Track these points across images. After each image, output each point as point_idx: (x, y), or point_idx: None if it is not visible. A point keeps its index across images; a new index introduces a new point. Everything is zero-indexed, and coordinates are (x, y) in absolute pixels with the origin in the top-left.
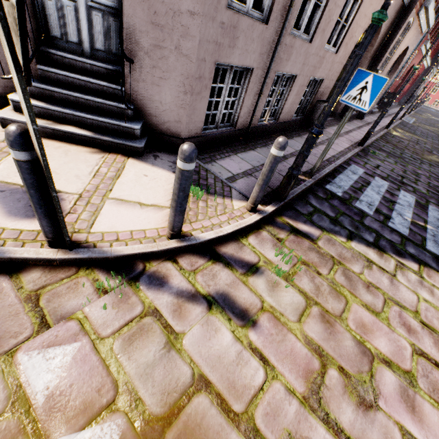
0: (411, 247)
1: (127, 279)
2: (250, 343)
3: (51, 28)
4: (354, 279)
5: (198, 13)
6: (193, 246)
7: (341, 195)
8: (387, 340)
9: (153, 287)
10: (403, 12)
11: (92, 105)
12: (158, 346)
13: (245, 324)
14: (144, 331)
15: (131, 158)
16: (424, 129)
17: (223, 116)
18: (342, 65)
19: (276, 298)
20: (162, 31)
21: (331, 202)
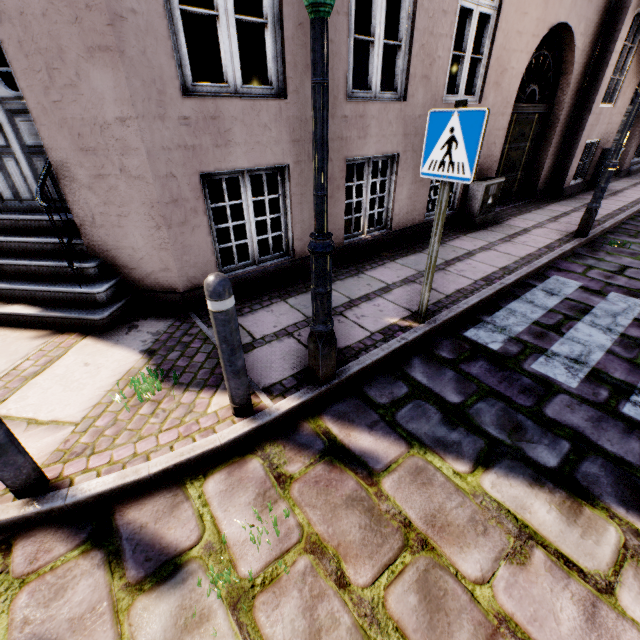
0: None
1: None
2: None
3: (2, 191)
4: (450, 604)
5: (130, 117)
6: (61, 511)
7: (499, 348)
8: None
9: None
10: (616, 4)
11: (47, 271)
12: None
13: None
14: None
15: (88, 338)
16: None
17: None
18: (506, 116)
19: None
20: (97, 156)
21: (465, 368)
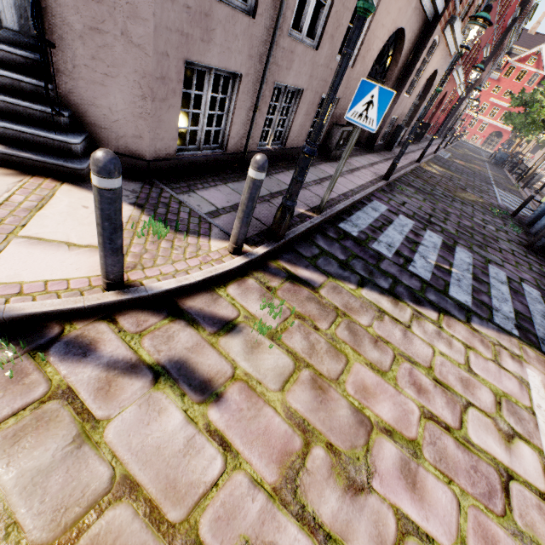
0: (431, 294)
1: (29, 349)
2: (209, 425)
3: None
4: (360, 333)
5: None
6: (142, 300)
7: (357, 235)
8: (392, 404)
9: (72, 357)
10: (427, 27)
11: (3, 107)
12: (63, 441)
13: (205, 400)
14: (43, 422)
15: (67, 184)
16: (460, 165)
17: (215, 137)
18: None
19: (254, 362)
20: (99, 9)
21: (343, 243)
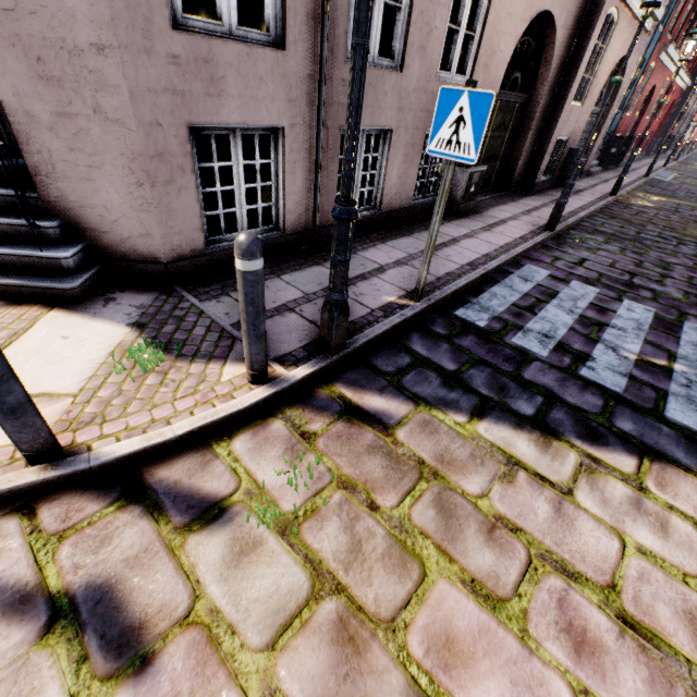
0: (625, 419)
1: None
2: None
3: None
4: (460, 512)
5: (110, 45)
6: (84, 474)
7: (485, 325)
8: (509, 684)
9: None
10: (593, 0)
11: None
12: None
13: (117, 670)
14: None
15: (56, 310)
16: (695, 186)
17: None
18: None
19: (236, 583)
20: (62, 88)
21: (457, 342)
